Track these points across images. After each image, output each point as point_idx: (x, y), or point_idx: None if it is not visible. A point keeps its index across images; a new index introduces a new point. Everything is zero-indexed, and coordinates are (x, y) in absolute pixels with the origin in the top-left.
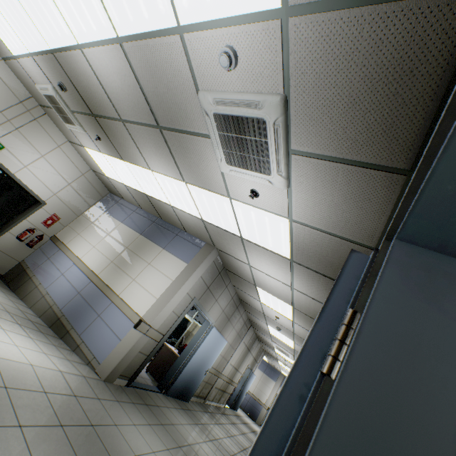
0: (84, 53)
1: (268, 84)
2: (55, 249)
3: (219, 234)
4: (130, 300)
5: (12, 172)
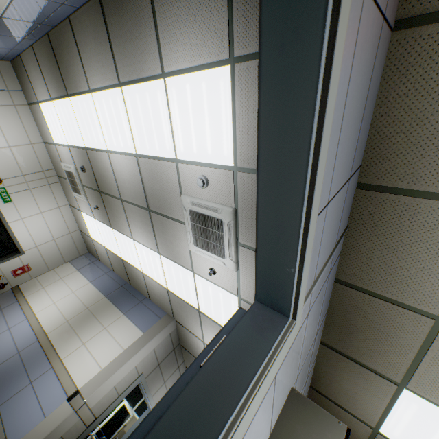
0: (109, 155)
1: (226, 200)
2: (13, 299)
3: (180, 304)
4: (73, 367)
5: (8, 221)
